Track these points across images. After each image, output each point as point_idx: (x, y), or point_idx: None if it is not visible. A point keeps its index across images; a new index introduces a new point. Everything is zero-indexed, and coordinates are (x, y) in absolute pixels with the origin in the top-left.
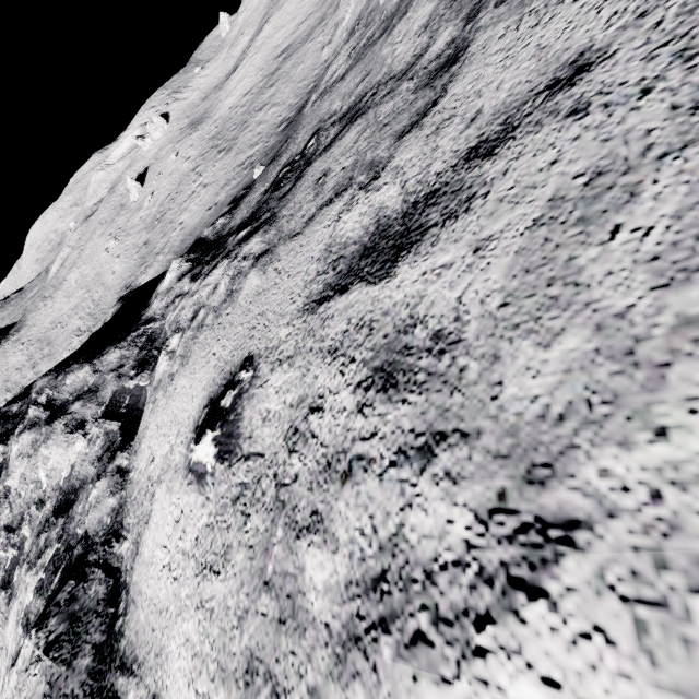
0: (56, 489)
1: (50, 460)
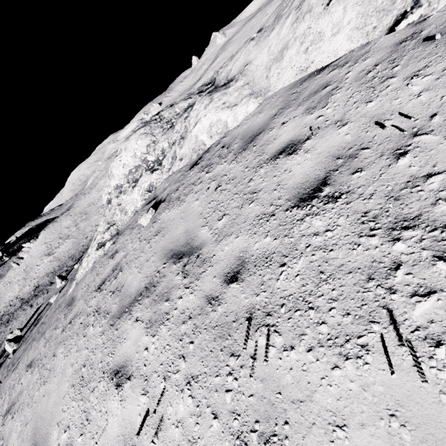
0: (183, 109)
1: (180, 106)
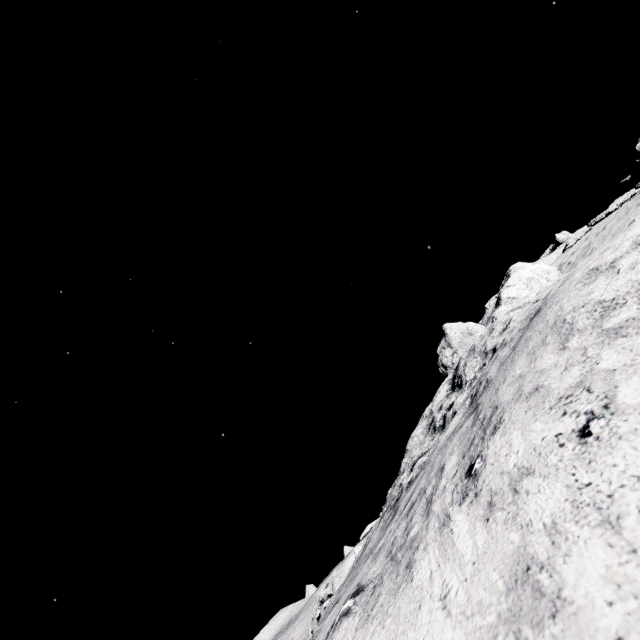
0: None
1: None
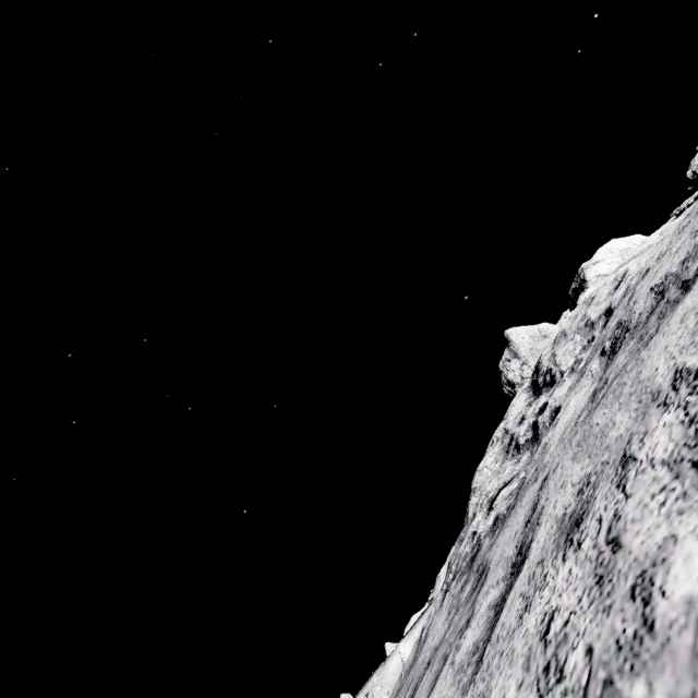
0: None
1: None
